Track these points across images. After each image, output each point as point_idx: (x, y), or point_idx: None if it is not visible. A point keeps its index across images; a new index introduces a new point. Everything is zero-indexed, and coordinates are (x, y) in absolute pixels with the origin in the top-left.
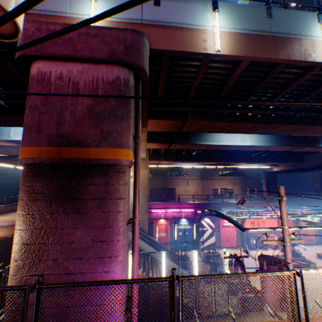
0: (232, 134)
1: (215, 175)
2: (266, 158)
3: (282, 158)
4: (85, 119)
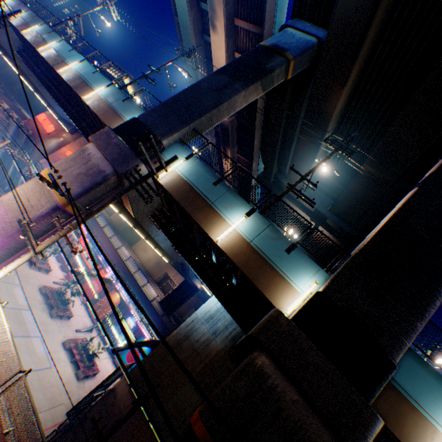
0: None
1: None
2: None
3: None
4: None
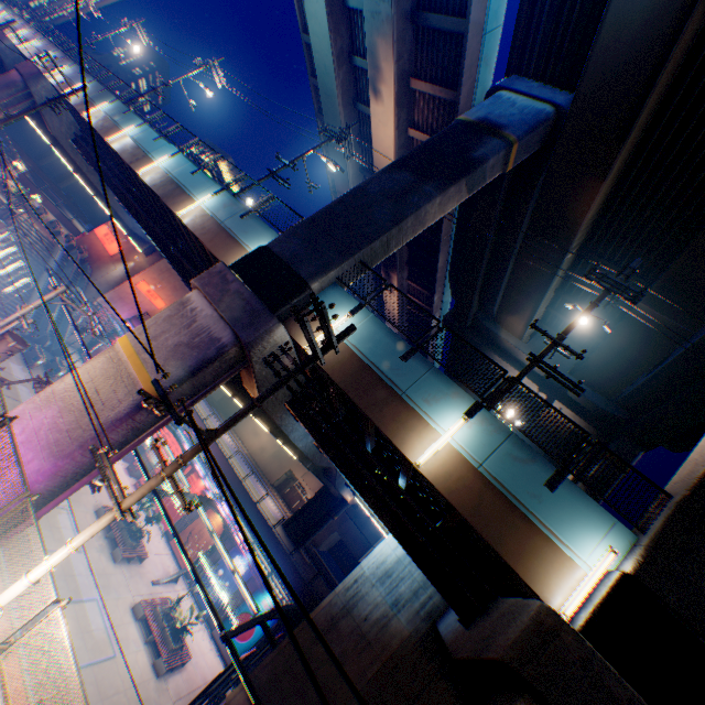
0: None
1: None
2: None
3: None
4: None
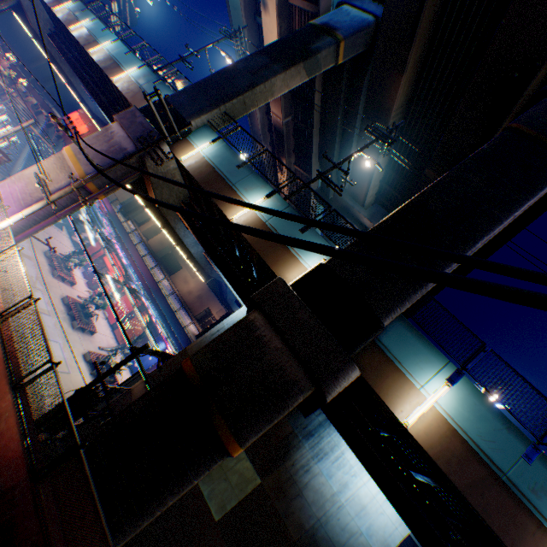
0: None
1: None
2: None
3: None
4: None
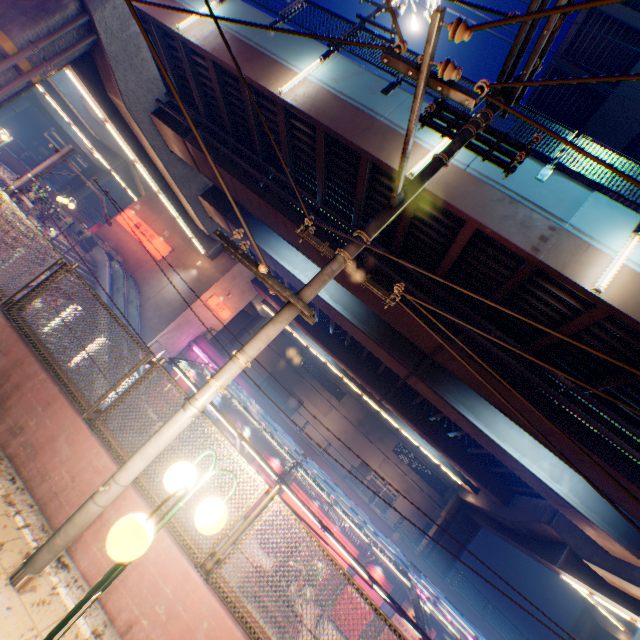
0: (308, 262)
1: (385, 442)
2: (434, 431)
3: (466, 458)
4: (9, 5)
